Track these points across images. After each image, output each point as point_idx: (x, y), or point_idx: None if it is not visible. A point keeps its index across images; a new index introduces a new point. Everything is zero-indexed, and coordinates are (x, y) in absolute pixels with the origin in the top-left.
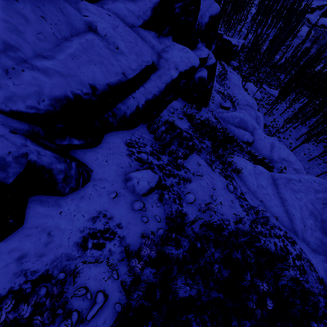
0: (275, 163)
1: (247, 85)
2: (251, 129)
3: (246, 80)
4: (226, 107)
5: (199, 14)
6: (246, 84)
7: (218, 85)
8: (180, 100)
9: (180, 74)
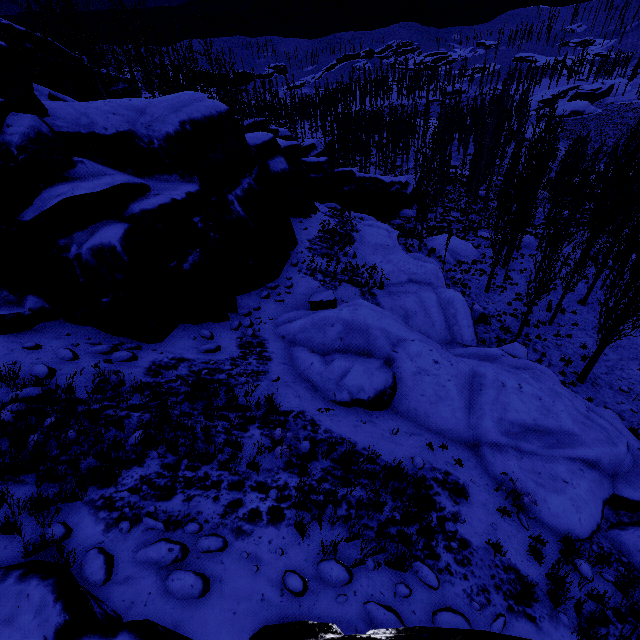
0: (490, 456)
1: (432, 241)
2: (384, 346)
3: (436, 233)
4: (318, 301)
5: (139, 121)
6: (431, 239)
7: (314, 257)
8: (55, 326)
9: None
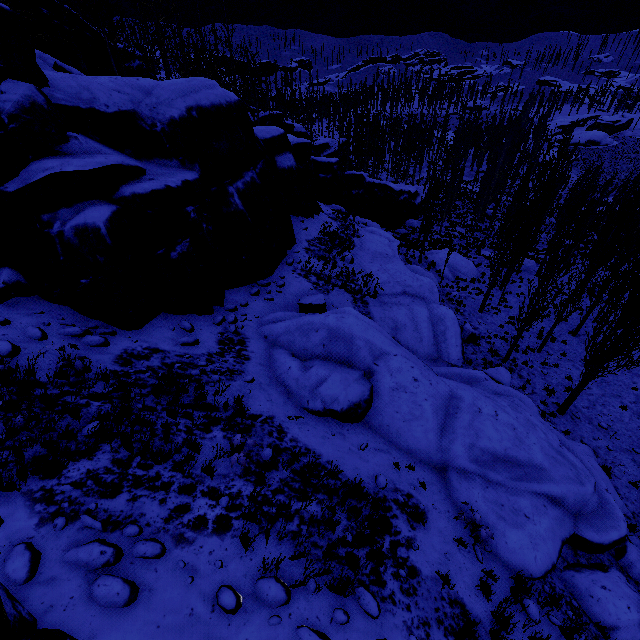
0: (456, 482)
1: (434, 255)
2: (366, 357)
3: (439, 247)
4: (307, 304)
5: (145, 102)
6: (433, 252)
7: (311, 258)
8: (29, 302)
9: None
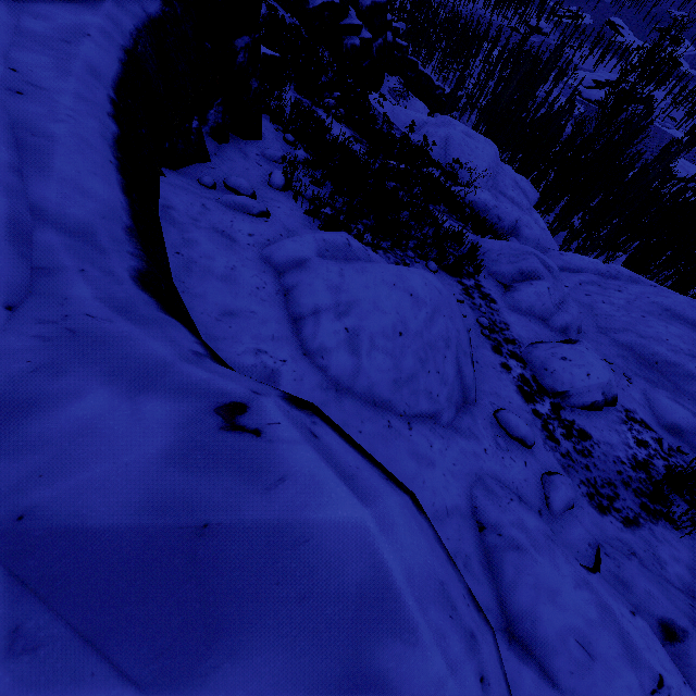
0: None
1: None
2: None
3: None
4: None
5: None
6: None
7: (390, 96)
8: None
9: (324, 5)
